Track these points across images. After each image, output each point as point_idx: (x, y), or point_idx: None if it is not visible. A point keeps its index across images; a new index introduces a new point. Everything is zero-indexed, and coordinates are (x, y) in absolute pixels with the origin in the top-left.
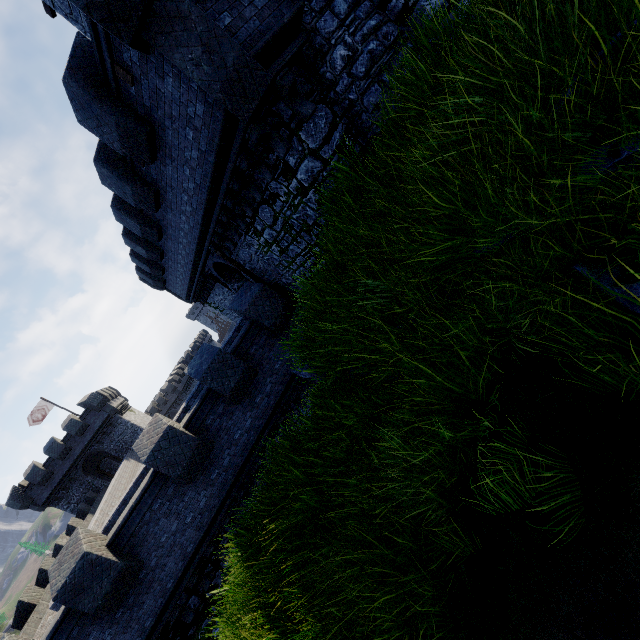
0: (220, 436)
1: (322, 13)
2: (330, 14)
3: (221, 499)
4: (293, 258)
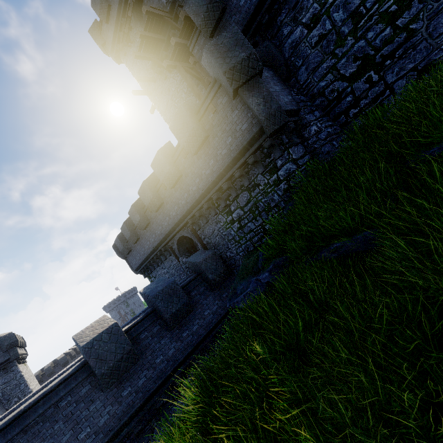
0: (146, 354)
1: (308, 114)
2: (312, 115)
3: (121, 423)
4: (246, 233)
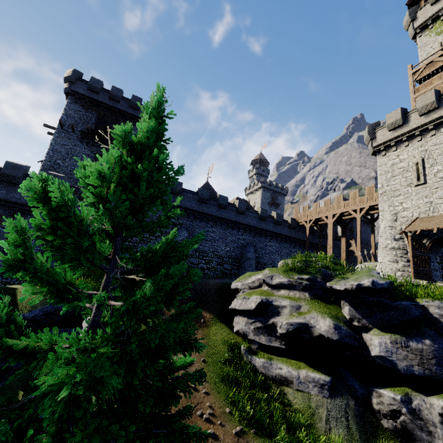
0: None
1: None
2: None
3: None
4: None
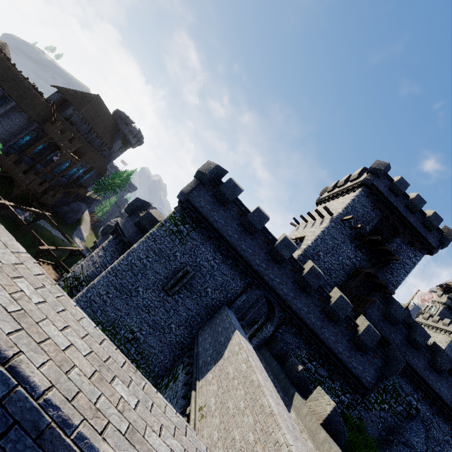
0: None
1: None
2: None
3: None
4: None
